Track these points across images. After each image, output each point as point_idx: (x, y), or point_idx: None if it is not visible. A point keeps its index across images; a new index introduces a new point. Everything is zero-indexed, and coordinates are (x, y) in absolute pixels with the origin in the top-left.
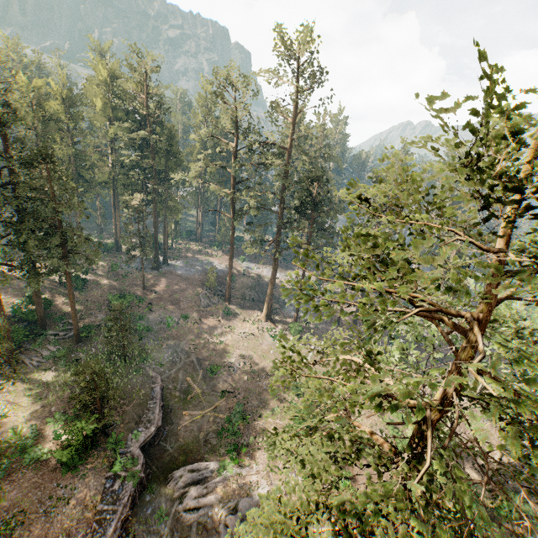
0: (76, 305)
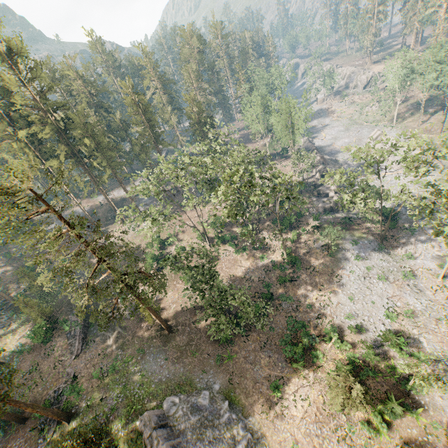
0: (2, 290)
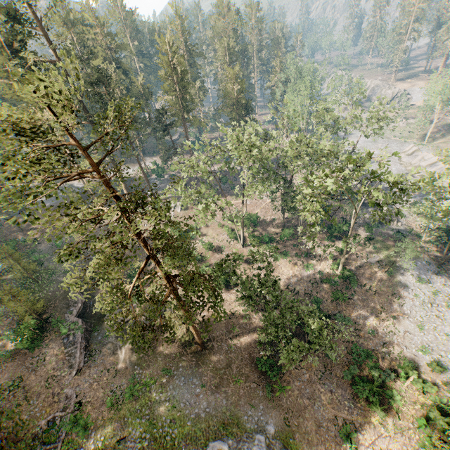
0: None
